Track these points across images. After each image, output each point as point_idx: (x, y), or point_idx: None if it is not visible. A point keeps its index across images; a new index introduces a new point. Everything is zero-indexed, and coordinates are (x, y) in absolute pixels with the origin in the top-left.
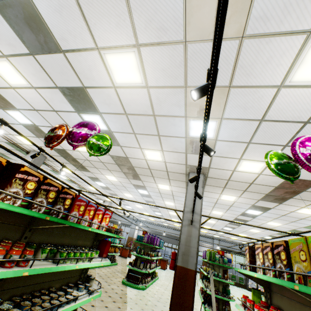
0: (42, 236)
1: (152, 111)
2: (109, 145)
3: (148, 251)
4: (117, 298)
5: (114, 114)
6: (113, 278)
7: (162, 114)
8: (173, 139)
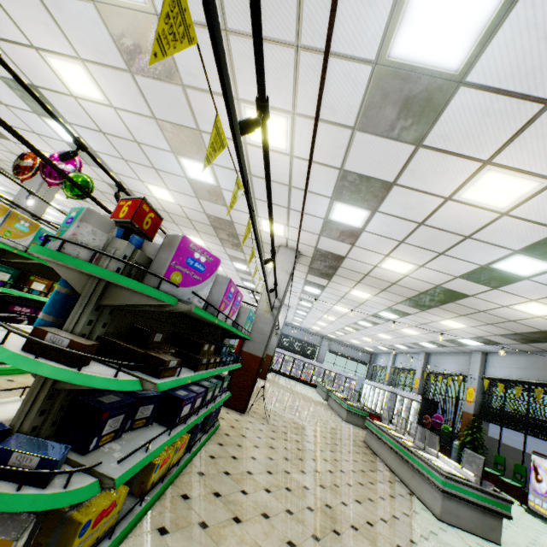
0: None
1: None
2: None
3: None
4: None
5: None
6: None
7: None
8: None
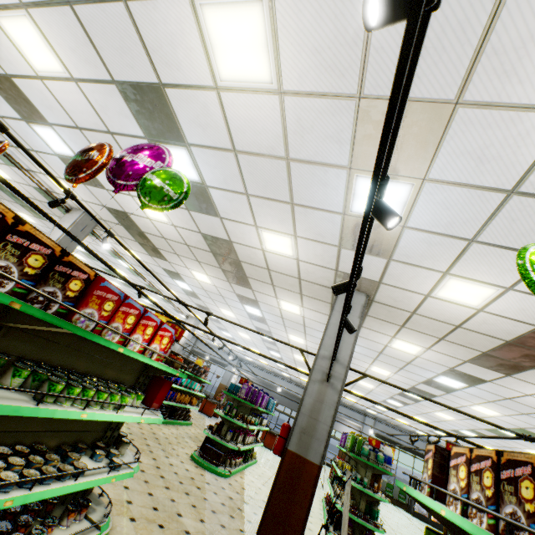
0: (27, 346)
1: (284, 148)
2: (183, 193)
3: (245, 413)
4: (174, 483)
5: (214, 149)
6: (179, 446)
7: (303, 157)
8: (319, 214)
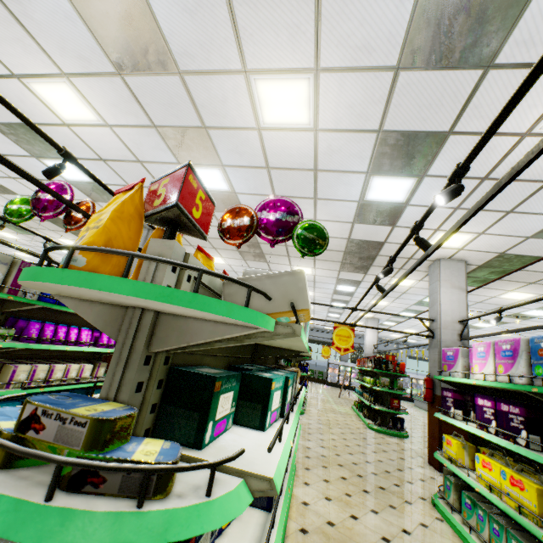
0: None
1: None
2: None
3: None
4: None
5: None
6: None
7: (8, 153)
8: None
